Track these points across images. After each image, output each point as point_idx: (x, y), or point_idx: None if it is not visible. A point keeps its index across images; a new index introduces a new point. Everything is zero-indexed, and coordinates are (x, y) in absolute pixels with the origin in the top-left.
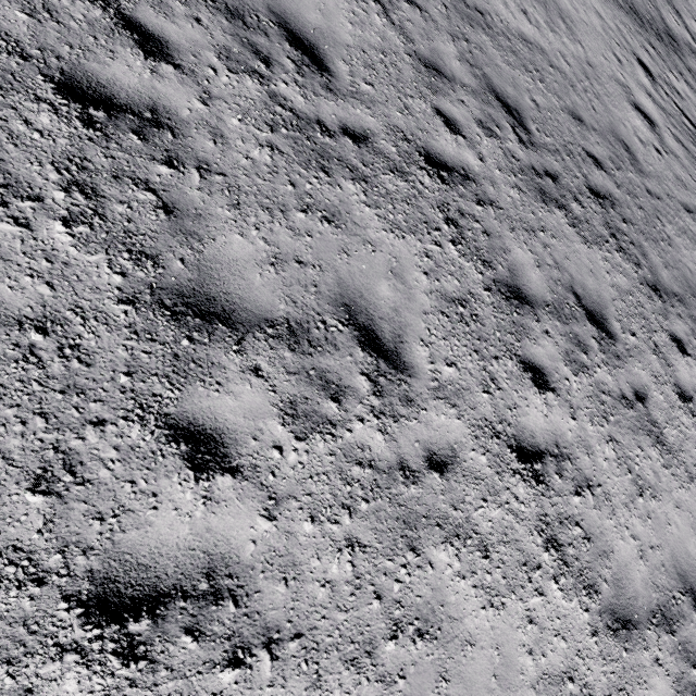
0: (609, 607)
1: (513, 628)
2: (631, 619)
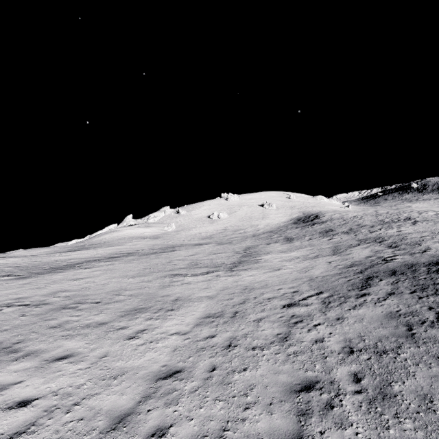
0: None
1: None
2: None
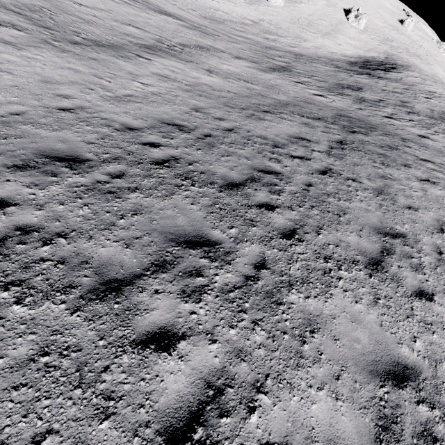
0: None
1: None
2: None
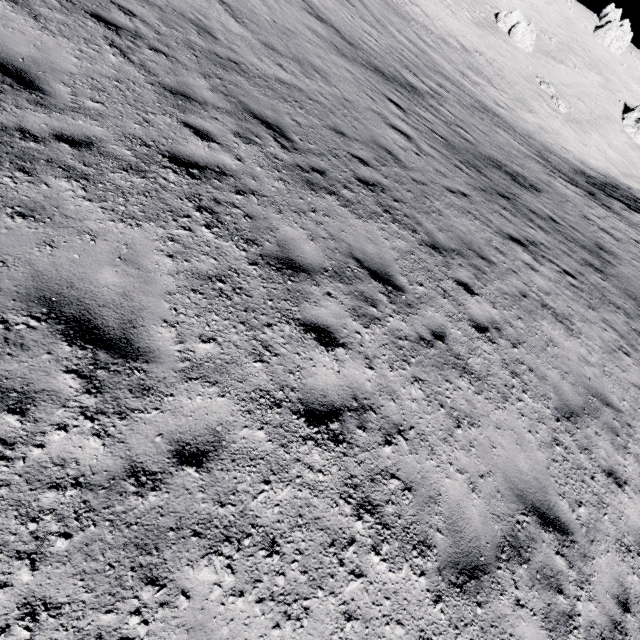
0: (449, 559)
1: (325, 637)
2: (477, 564)
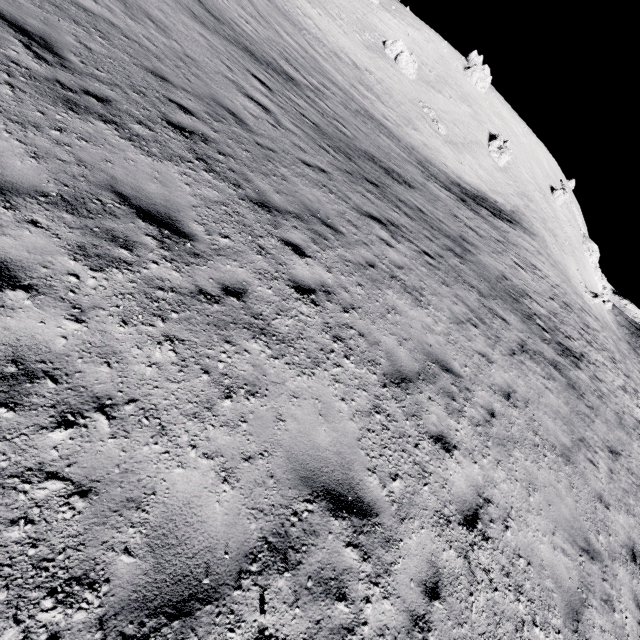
0: (134, 597)
1: None
2: (196, 591)
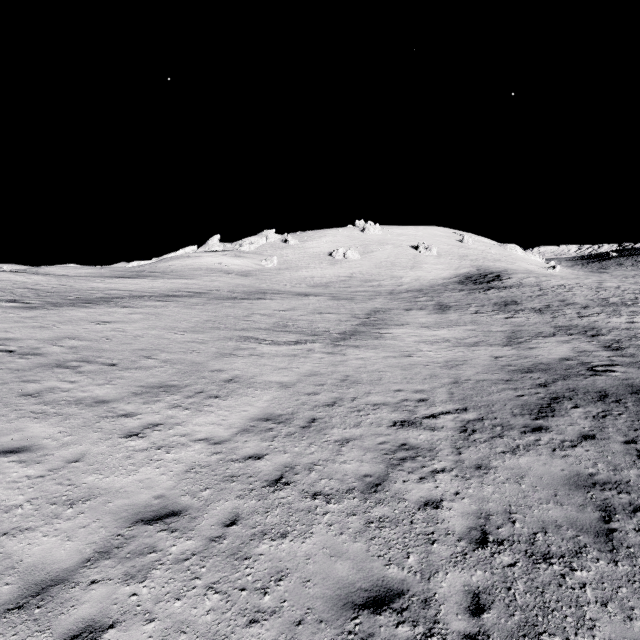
0: None
1: None
2: None
